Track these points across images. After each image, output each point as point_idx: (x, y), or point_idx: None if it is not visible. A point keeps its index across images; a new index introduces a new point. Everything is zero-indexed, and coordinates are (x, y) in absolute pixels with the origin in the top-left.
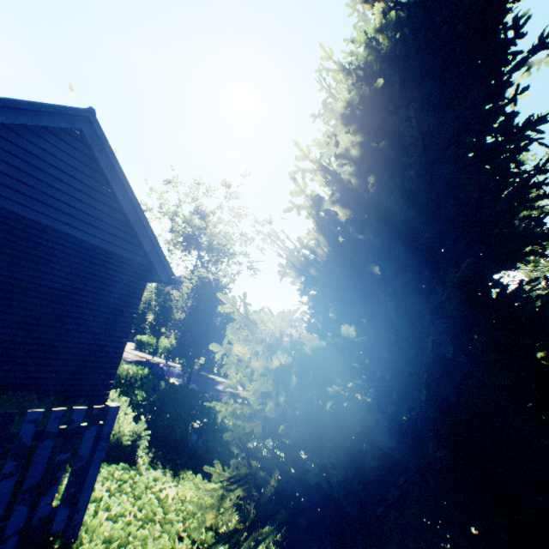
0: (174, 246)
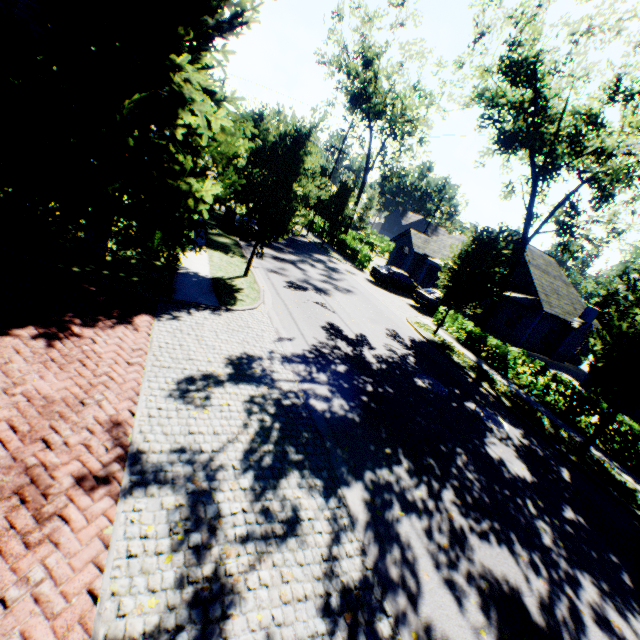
0: (351, 113)
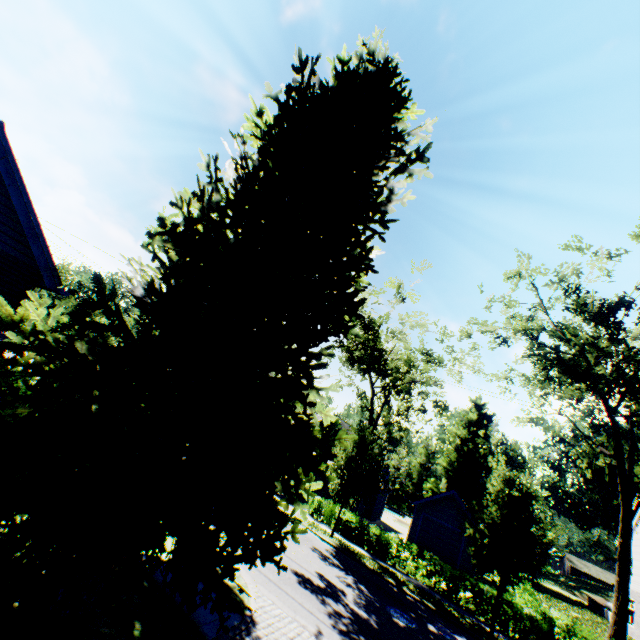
0: None
